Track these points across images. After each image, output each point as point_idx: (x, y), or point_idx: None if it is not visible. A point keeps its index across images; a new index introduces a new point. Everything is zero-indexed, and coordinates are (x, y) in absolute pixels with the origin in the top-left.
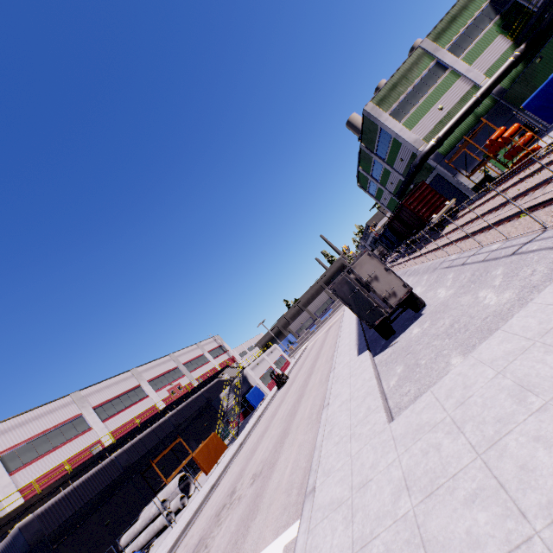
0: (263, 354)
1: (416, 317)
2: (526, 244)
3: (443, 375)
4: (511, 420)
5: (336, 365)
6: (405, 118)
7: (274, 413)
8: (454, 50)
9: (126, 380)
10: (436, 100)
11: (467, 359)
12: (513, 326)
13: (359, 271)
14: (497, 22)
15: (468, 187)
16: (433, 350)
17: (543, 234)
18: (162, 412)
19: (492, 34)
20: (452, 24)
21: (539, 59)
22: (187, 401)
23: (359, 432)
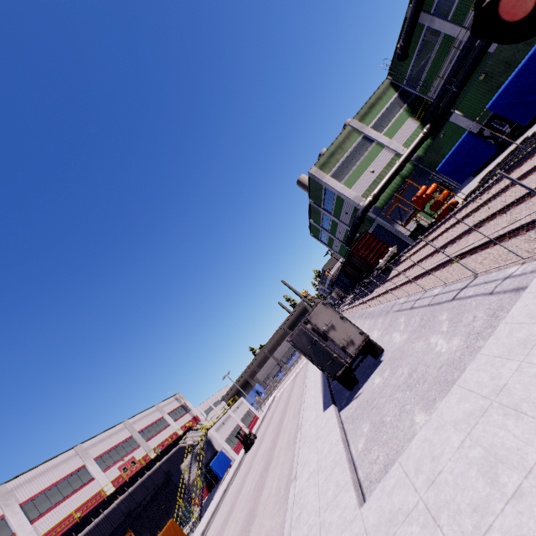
0: (229, 411)
1: (376, 364)
2: (463, 290)
3: (410, 436)
4: (487, 509)
5: (303, 423)
6: (344, 179)
7: (240, 485)
8: (376, 128)
9: (68, 461)
10: (368, 165)
11: (429, 421)
12: (468, 380)
13: (316, 321)
14: (406, 109)
15: (406, 235)
16: (396, 404)
17: (476, 280)
18: (108, 499)
19: (403, 117)
20: (372, 109)
21: (442, 135)
22: (141, 479)
23: (329, 520)
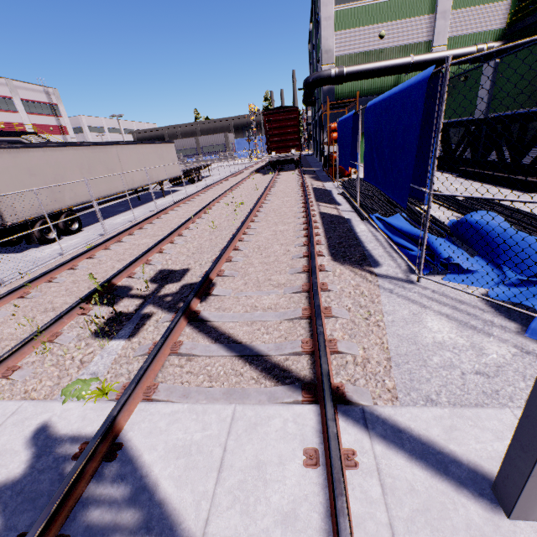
0: None
1: (25, 249)
2: None
3: None
4: None
5: None
6: (345, 7)
7: None
8: None
9: None
10: (389, 19)
11: None
12: None
13: None
14: None
15: (324, 153)
16: None
17: None
18: None
19: None
20: None
21: (464, 78)
22: None
23: None
